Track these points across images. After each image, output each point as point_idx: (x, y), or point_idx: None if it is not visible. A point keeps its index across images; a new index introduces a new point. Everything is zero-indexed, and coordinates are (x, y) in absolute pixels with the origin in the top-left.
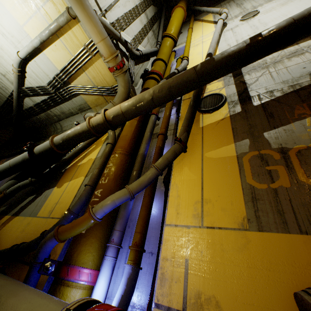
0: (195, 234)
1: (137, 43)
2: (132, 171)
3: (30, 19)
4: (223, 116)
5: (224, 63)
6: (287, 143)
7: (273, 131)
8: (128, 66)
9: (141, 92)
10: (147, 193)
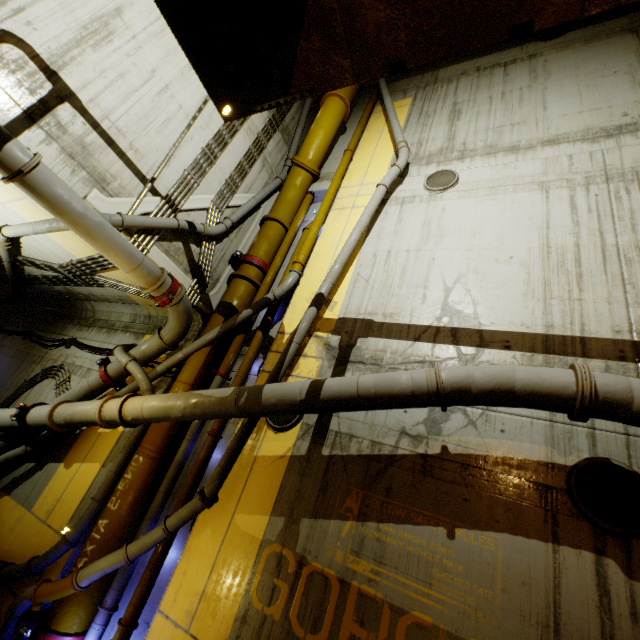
0: (178, 639)
1: (229, 196)
2: (158, 491)
3: (16, 201)
4: (284, 450)
5: (273, 411)
6: (311, 551)
7: (311, 521)
8: (199, 260)
9: (217, 308)
10: (160, 546)
